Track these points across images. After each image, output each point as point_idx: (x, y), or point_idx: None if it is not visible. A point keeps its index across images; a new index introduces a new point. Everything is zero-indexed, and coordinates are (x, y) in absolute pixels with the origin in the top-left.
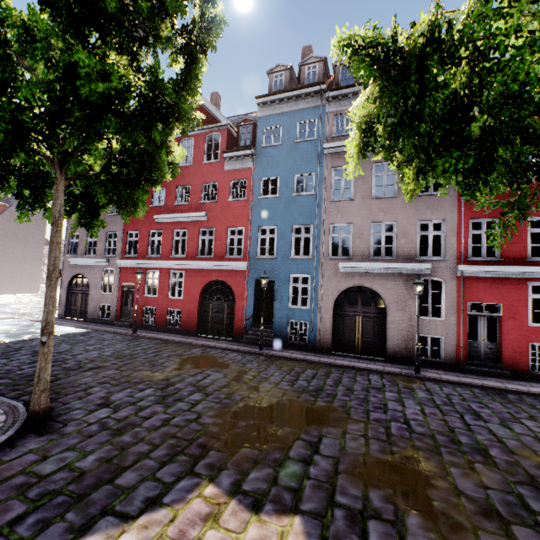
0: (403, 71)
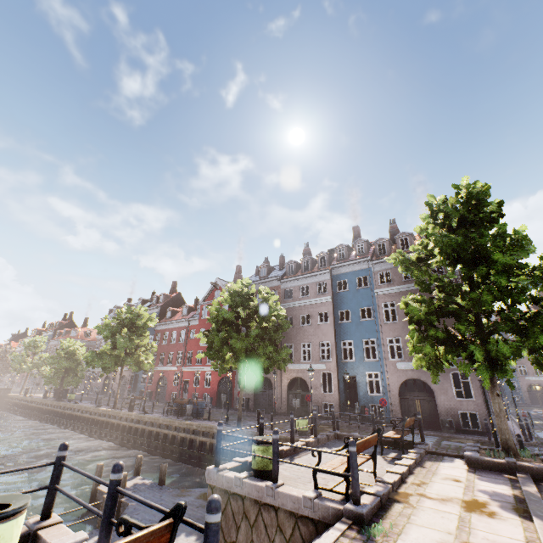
0: None
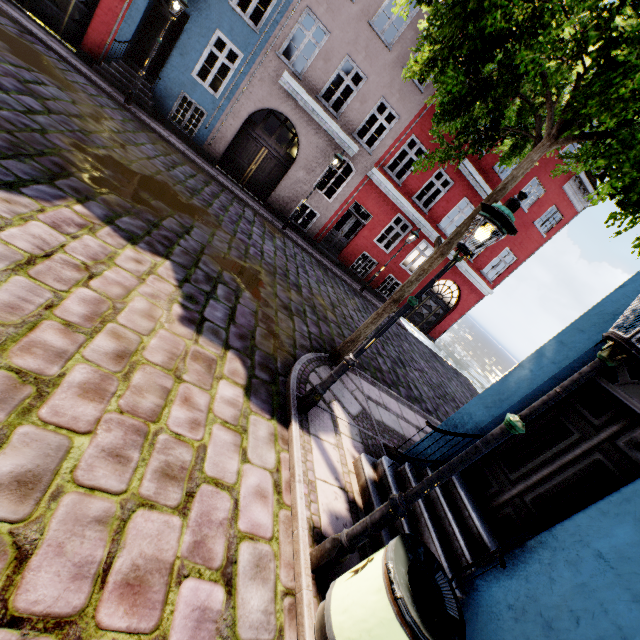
0: None
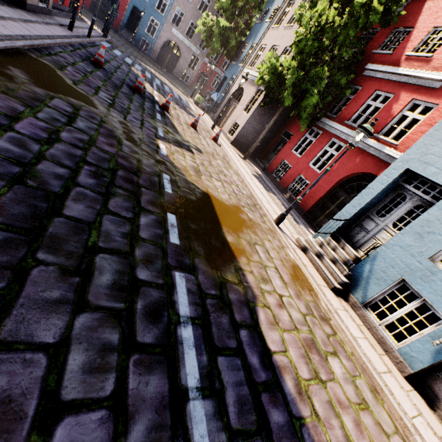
0: (207, 27)
